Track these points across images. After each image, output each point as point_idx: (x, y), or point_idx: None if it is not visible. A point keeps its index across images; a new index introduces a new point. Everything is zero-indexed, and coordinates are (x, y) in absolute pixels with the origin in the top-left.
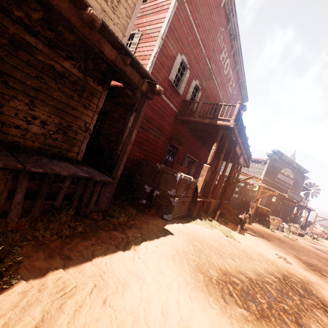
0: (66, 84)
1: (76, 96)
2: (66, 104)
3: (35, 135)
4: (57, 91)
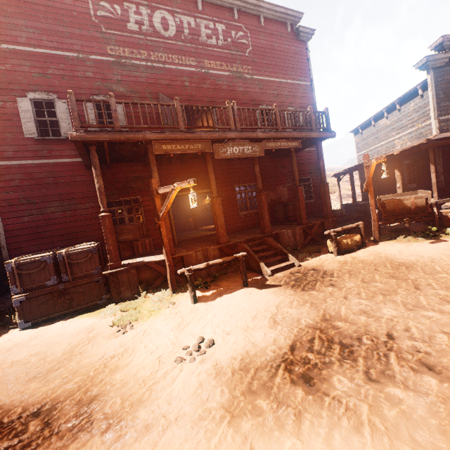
0: None
1: None
2: None
3: None
4: None
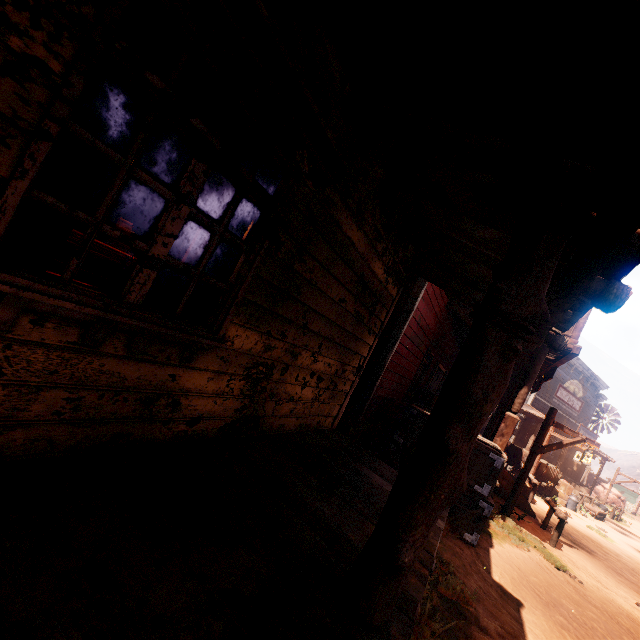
0: (365, 299)
1: (367, 315)
2: (352, 334)
3: (303, 404)
4: (350, 316)
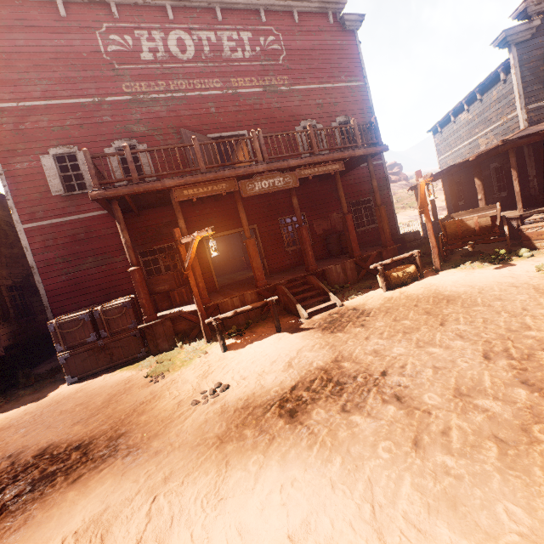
0: None
1: None
2: None
3: None
4: None
